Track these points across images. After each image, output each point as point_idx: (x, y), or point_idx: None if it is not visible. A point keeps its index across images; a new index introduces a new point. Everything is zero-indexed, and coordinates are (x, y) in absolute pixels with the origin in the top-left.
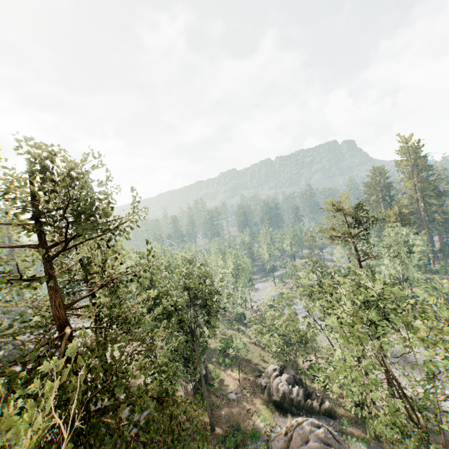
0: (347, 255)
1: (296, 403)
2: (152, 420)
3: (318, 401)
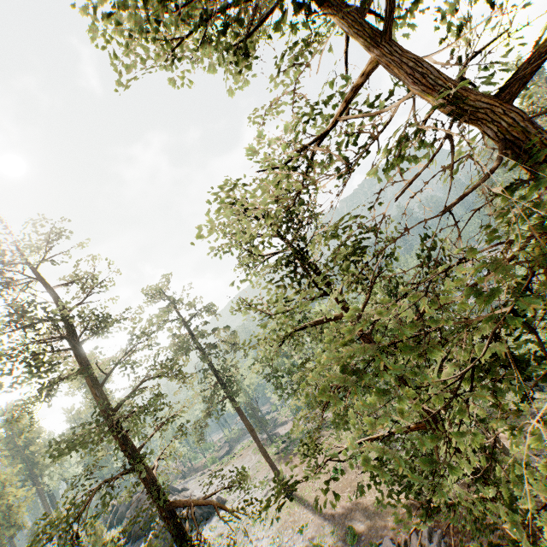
0: None
1: None
2: None
3: None
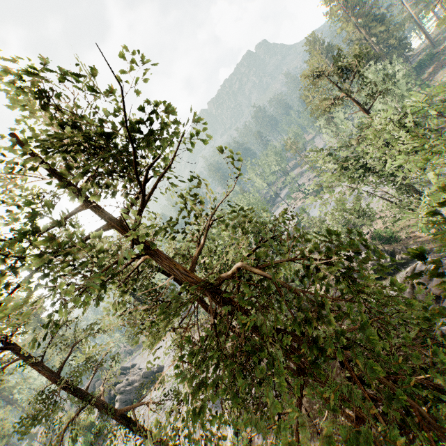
0: (336, 131)
1: (389, 265)
2: (388, 299)
3: (405, 252)
